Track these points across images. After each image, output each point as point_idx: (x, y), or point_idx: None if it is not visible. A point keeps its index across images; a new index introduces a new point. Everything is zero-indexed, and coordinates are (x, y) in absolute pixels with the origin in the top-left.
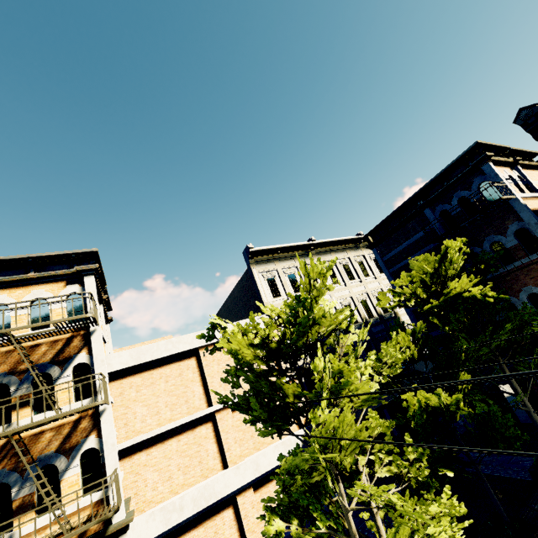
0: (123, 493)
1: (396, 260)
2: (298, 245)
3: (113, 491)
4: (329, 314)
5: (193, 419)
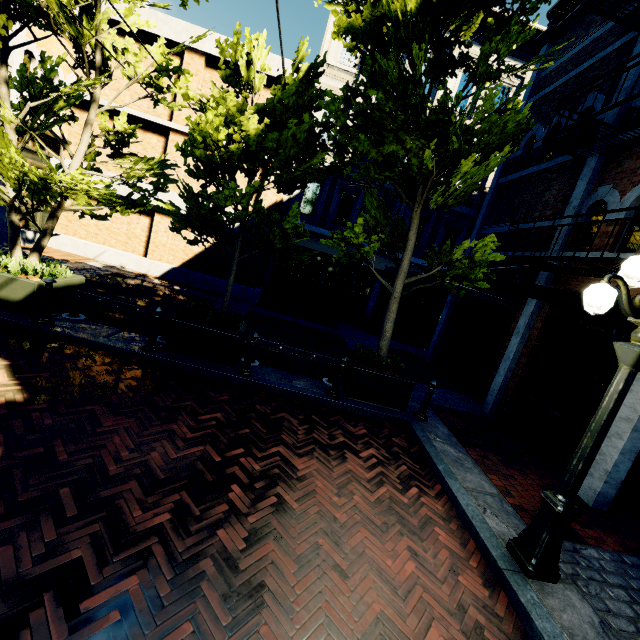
0: (65, 134)
1: (553, 78)
2: None
3: None
4: None
5: (145, 118)
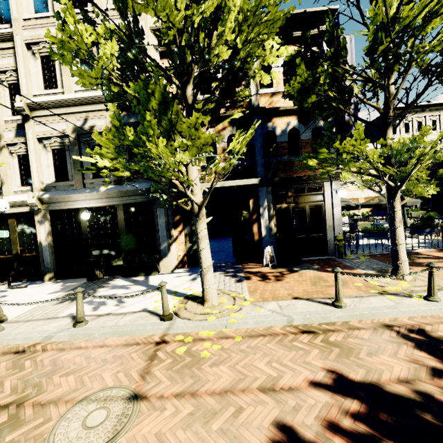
0: None
1: None
2: (419, 105)
3: None
4: (425, 141)
5: None
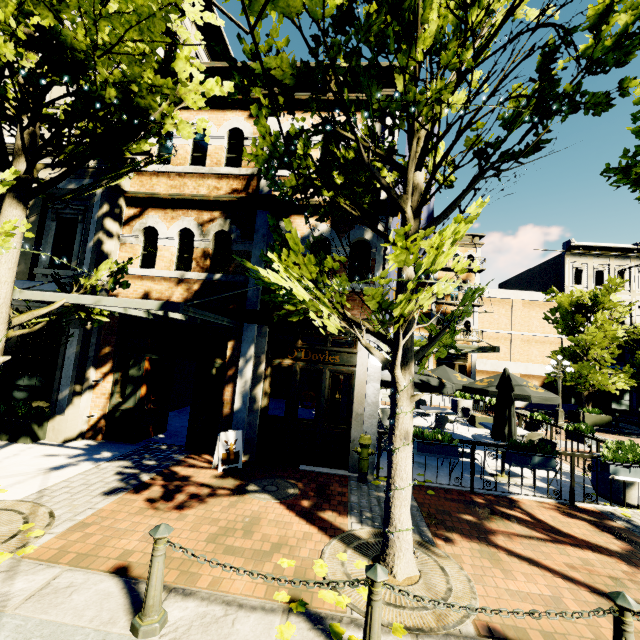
0: None
1: None
2: (620, 248)
3: (474, 338)
4: (612, 301)
5: (500, 332)
